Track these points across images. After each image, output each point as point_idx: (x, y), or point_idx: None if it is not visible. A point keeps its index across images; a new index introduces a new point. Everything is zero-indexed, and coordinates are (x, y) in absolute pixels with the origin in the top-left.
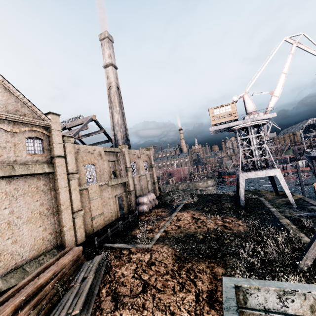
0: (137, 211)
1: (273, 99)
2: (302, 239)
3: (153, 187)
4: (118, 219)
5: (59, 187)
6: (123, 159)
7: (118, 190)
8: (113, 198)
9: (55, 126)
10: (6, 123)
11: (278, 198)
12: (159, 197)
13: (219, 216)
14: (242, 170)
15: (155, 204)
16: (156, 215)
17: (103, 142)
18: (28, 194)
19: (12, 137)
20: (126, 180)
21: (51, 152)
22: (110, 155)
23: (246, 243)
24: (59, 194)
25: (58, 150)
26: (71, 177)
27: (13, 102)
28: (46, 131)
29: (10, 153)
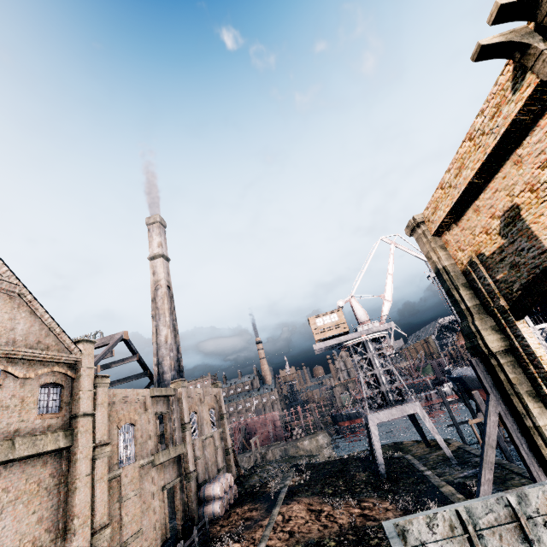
0: (207, 515)
1: (385, 304)
2: None
3: (226, 461)
4: (167, 542)
5: (78, 476)
6: (178, 407)
7: (168, 474)
8: (159, 493)
9: (86, 361)
10: (20, 364)
11: (430, 451)
12: (237, 481)
13: (352, 499)
14: (369, 409)
15: (233, 496)
16: (241, 519)
17: (133, 378)
18: (22, 499)
19: (22, 386)
20: (183, 451)
21: (71, 408)
22: (158, 402)
23: None
24: (75, 492)
25: (85, 403)
26: (99, 452)
27: (36, 330)
28: (71, 371)
29: (12, 417)
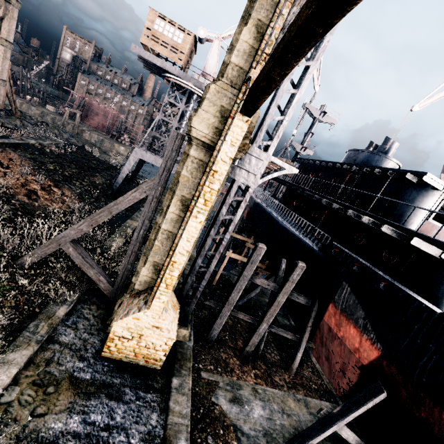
0: None
1: None
2: (112, 243)
3: None
4: None
5: None
6: None
7: None
8: None
9: None
10: None
11: None
12: None
13: (53, 182)
14: (152, 149)
15: None
16: None
17: None
18: None
19: None
20: None
21: None
22: None
23: (21, 220)
24: None
25: None
26: None
27: None
28: None
29: None
